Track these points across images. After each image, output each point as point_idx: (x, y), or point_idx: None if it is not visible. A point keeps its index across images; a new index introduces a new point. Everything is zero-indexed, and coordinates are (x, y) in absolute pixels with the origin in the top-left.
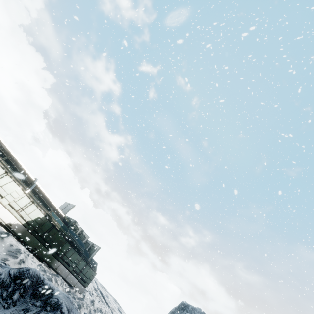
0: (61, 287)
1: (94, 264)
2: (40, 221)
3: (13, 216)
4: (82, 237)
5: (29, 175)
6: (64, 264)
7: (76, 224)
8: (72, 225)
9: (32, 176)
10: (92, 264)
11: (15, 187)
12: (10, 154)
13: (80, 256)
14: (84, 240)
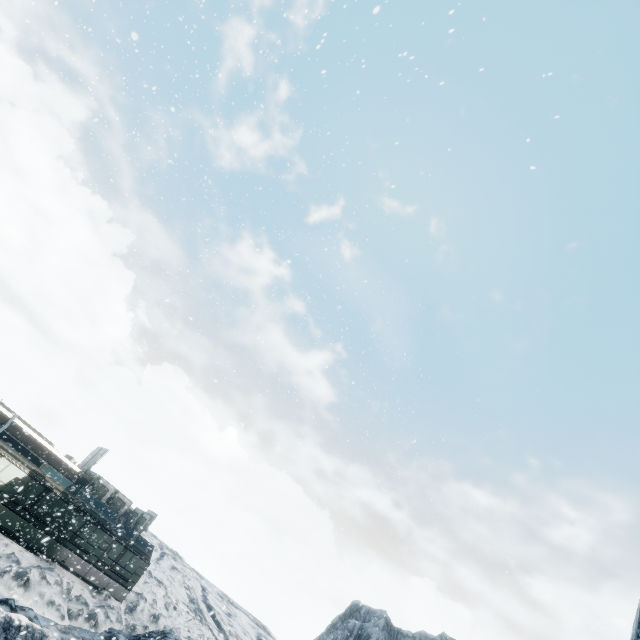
0: (57, 587)
1: (147, 548)
2: (20, 484)
3: None
4: (117, 503)
5: (0, 412)
6: (79, 552)
7: (103, 482)
8: (95, 484)
9: (8, 412)
10: (142, 548)
11: None
12: None
13: (109, 535)
14: (123, 507)
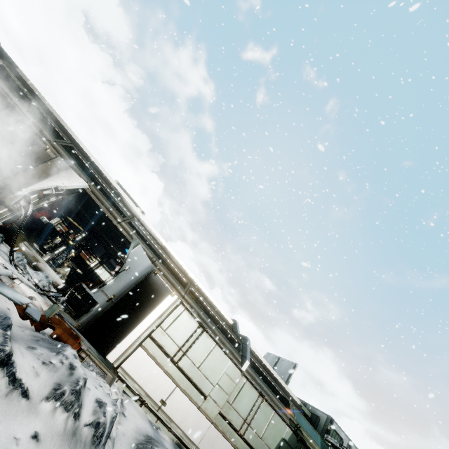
0: None
1: None
2: None
3: (232, 447)
4: None
5: (223, 316)
6: None
7: (335, 428)
8: (328, 431)
9: (227, 317)
10: None
11: (223, 361)
12: (186, 275)
13: None
14: None
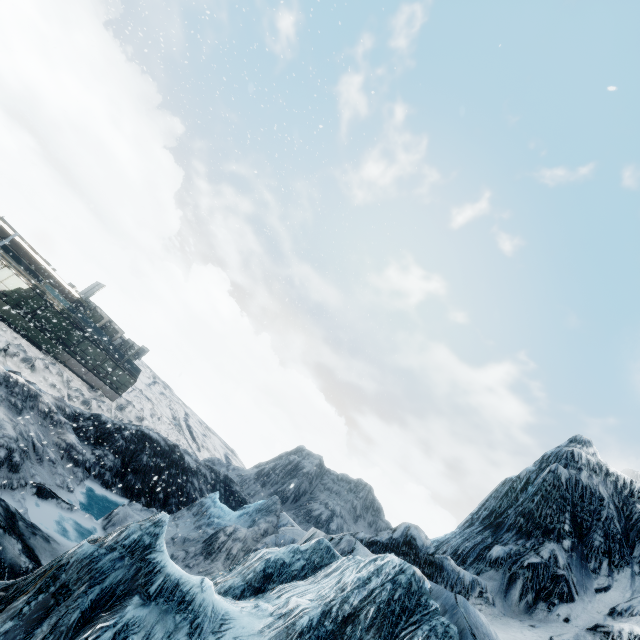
0: (59, 377)
1: (135, 370)
2: (24, 294)
3: None
4: (111, 330)
5: (1, 227)
6: (77, 359)
7: (98, 311)
8: (91, 310)
9: (9, 229)
10: (131, 368)
11: None
12: None
13: (103, 353)
14: (116, 335)
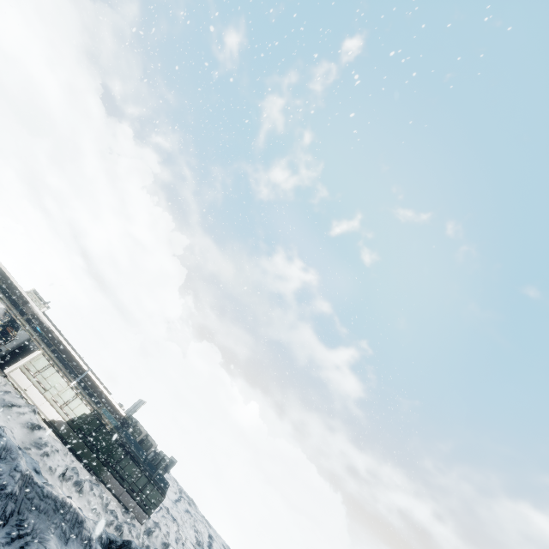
0: (100, 499)
1: (164, 484)
2: (86, 418)
3: (56, 411)
4: (147, 444)
5: (81, 365)
6: (117, 477)
7: (139, 426)
8: (133, 426)
9: (85, 366)
10: (160, 483)
11: (60, 378)
12: (60, 343)
13: (138, 468)
14: (151, 448)
